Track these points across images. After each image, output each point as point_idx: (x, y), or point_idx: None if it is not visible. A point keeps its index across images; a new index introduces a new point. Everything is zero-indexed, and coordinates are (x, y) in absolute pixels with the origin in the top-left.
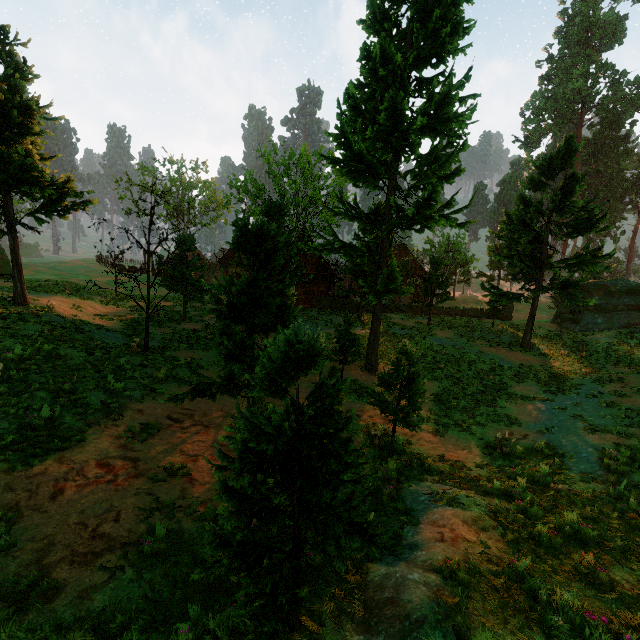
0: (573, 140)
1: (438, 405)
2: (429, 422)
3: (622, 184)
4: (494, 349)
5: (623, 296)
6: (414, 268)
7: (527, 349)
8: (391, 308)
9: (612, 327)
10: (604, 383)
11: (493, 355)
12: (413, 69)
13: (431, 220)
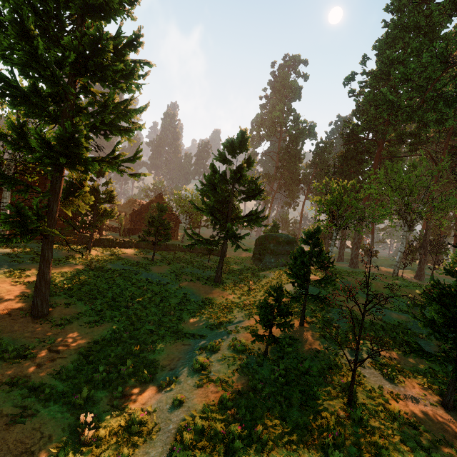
0: (246, 132)
1: (80, 359)
2: (33, 395)
3: (297, 177)
4: (193, 283)
5: (285, 245)
6: (167, 212)
7: (218, 283)
8: (130, 244)
9: (278, 265)
10: (251, 315)
11: (188, 289)
12: (85, 14)
13: (88, 162)
